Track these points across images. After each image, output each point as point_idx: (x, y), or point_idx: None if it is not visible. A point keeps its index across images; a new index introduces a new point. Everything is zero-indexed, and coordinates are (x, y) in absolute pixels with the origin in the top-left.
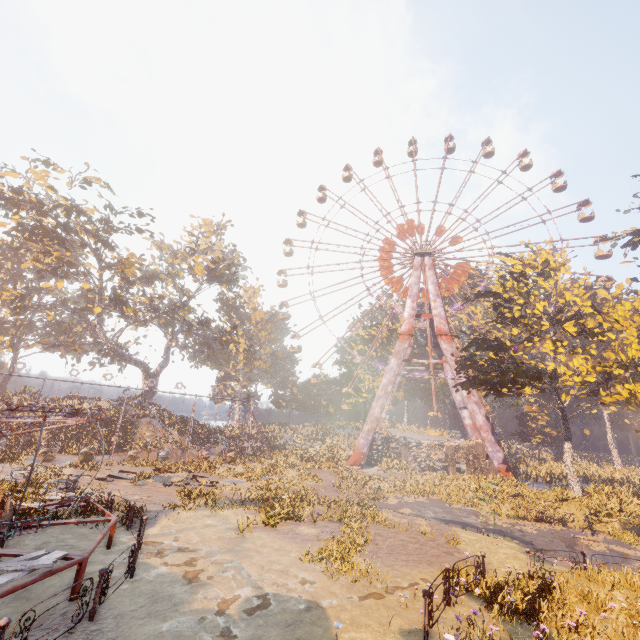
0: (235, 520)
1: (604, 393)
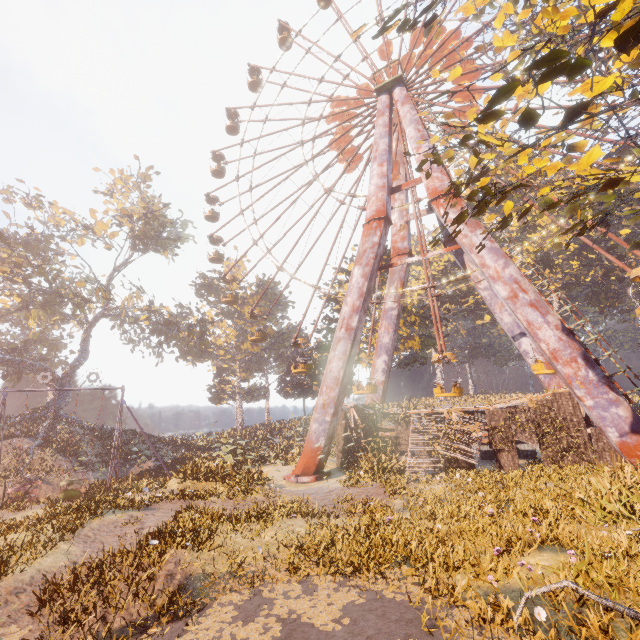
0: None
1: None
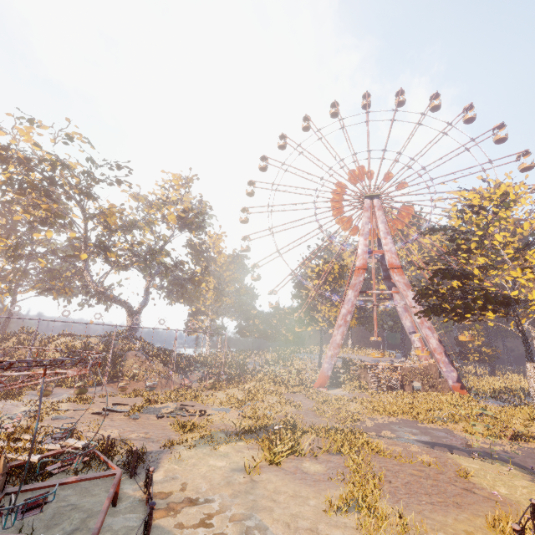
0: (237, 458)
1: None
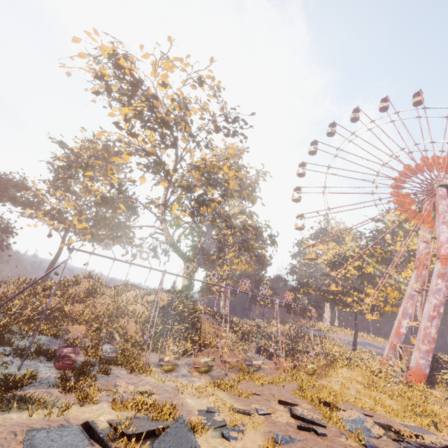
0: None
1: None
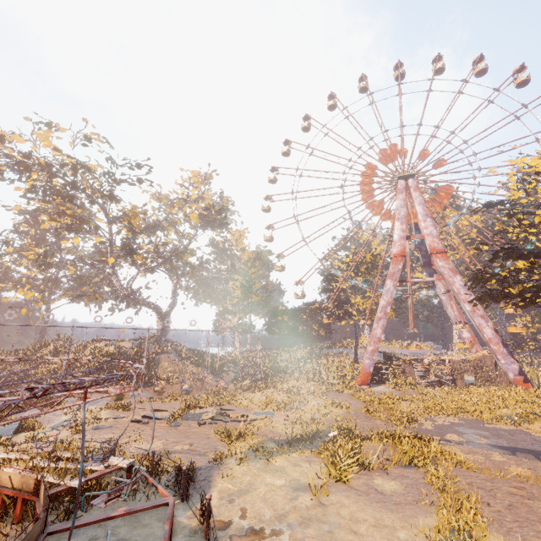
0: (296, 474)
1: None
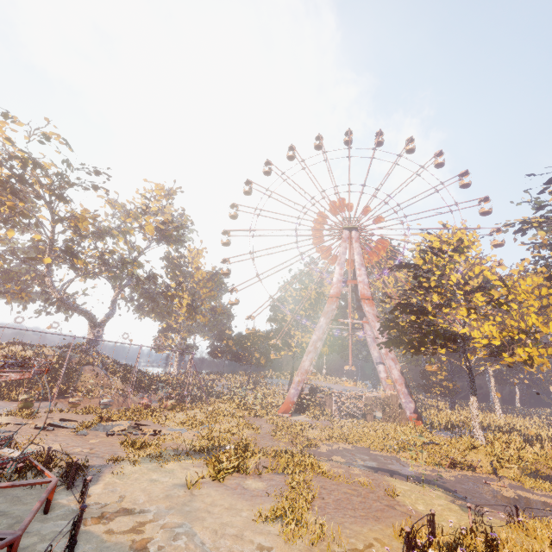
0: (182, 474)
1: (506, 355)
